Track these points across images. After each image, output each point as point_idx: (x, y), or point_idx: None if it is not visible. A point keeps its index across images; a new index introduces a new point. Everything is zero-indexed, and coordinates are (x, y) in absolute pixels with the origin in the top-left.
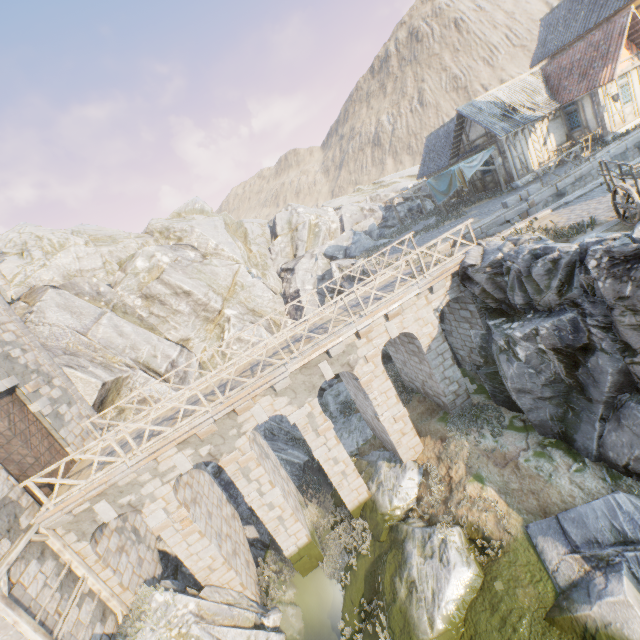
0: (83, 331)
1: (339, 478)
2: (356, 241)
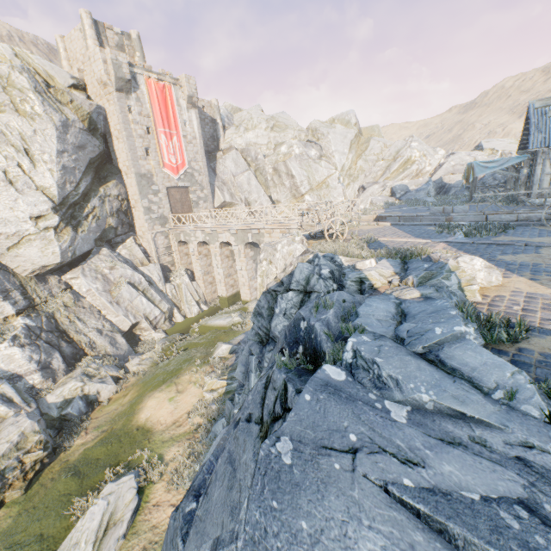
0: (235, 175)
1: (242, 284)
2: (420, 189)
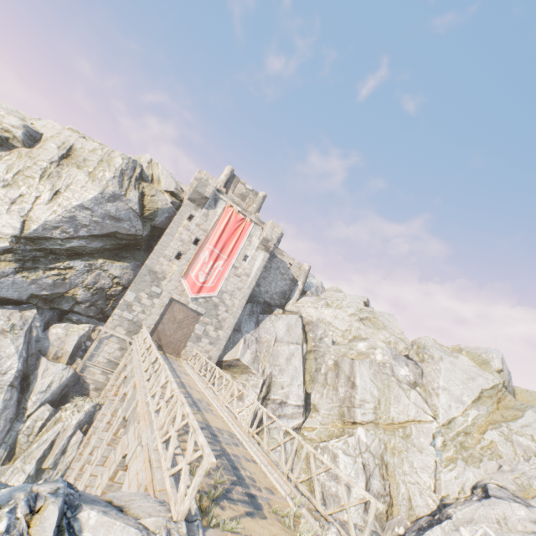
0: (278, 340)
1: None
2: None
